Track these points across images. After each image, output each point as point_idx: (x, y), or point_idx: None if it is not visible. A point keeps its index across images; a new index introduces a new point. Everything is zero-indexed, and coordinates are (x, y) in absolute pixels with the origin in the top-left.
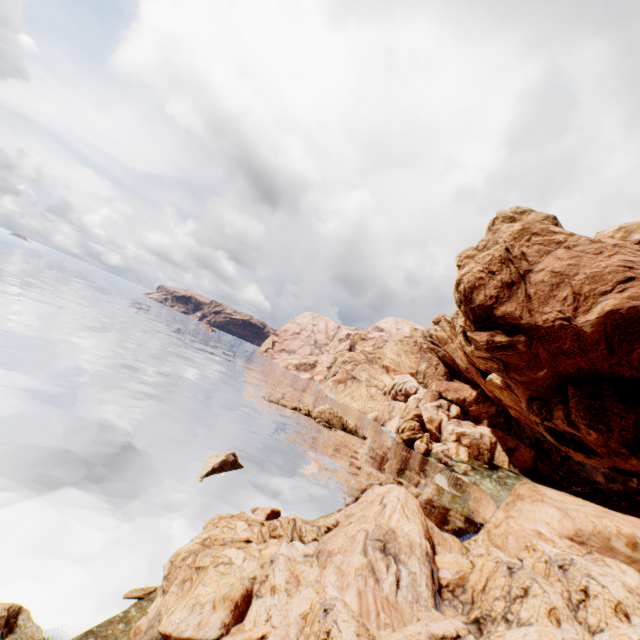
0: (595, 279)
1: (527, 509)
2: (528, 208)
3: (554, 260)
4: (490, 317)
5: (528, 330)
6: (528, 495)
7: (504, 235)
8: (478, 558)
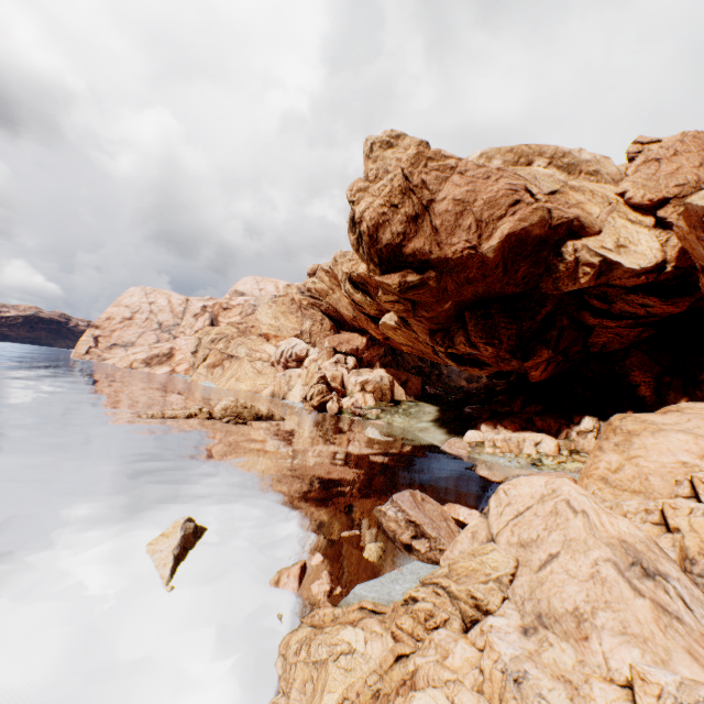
0: (492, 204)
1: (652, 443)
2: (402, 132)
3: (453, 187)
4: (399, 257)
5: (438, 265)
6: (641, 429)
7: (393, 162)
8: (670, 518)
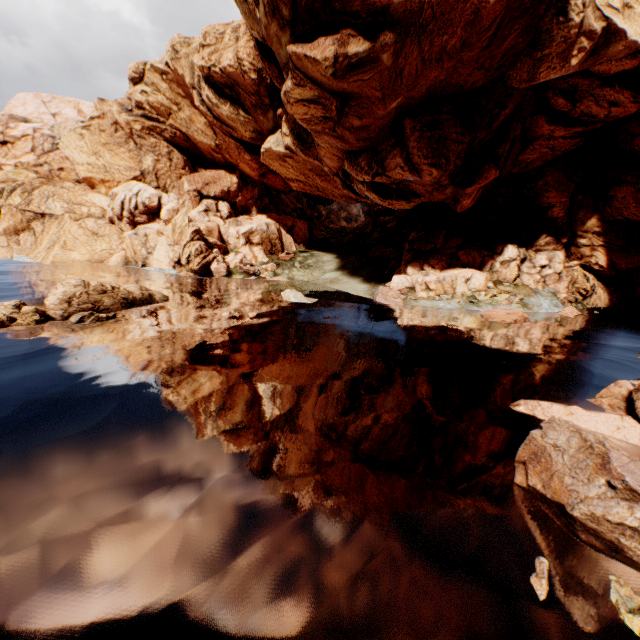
0: None
1: None
2: None
3: None
4: (332, 0)
5: (403, 18)
6: None
7: None
8: None
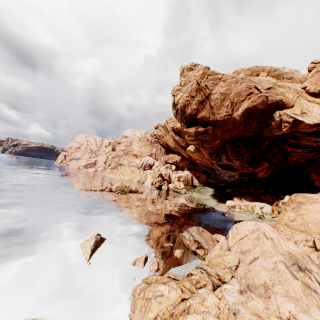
0: (238, 95)
1: (311, 208)
2: (197, 63)
3: (220, 87)
4: (194, 120)
5: (213, 123)
6: (305, 201)
7: (192, 77)
8: (317, 244)
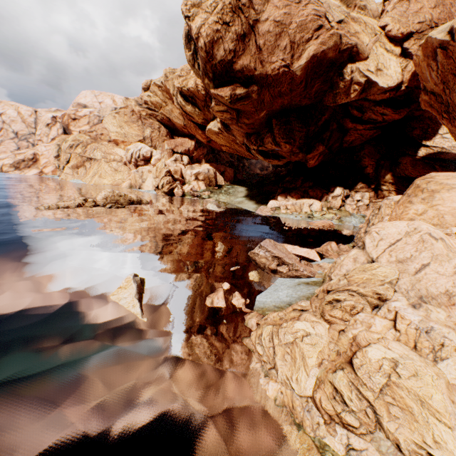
0: (303, 28)
1: (448, 196)
2: None
3: (274, 9)
4: (229, 73)
5: (260, 80)
6: (440, 188)
7: None
8: None
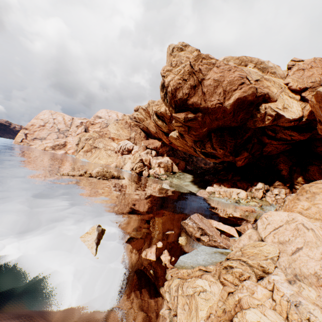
0: (231, 83)
1: None
2: (187, 43)
3: (214, 73)
4: (185, 105)
5: (203, 110)
6: (320, 191)
7: (184, 58)
8: None
